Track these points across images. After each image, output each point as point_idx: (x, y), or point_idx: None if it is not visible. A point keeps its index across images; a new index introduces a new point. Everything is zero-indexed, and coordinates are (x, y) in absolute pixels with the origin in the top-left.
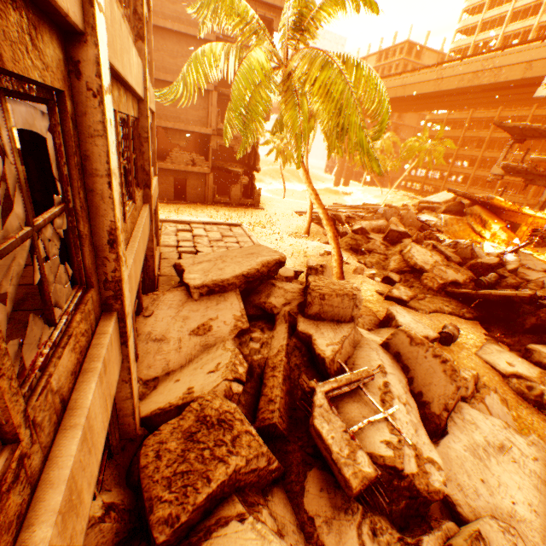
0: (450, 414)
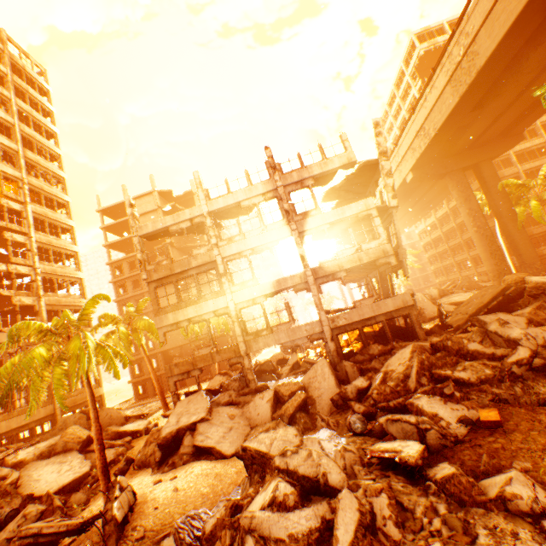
0: (61, 453)
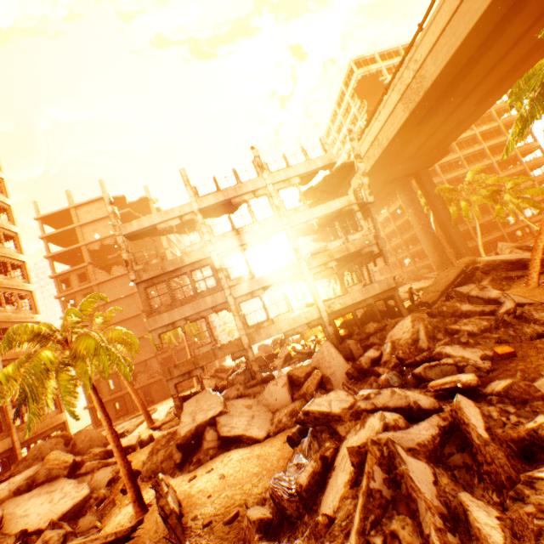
0: (45, 483)
